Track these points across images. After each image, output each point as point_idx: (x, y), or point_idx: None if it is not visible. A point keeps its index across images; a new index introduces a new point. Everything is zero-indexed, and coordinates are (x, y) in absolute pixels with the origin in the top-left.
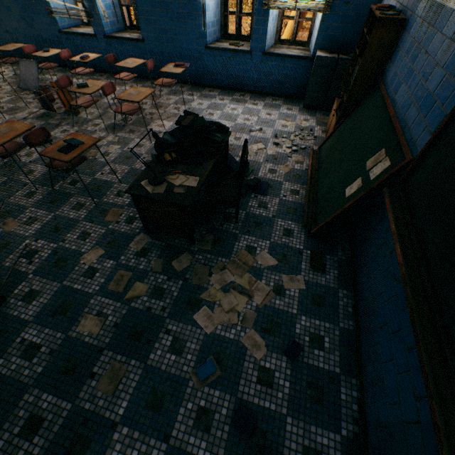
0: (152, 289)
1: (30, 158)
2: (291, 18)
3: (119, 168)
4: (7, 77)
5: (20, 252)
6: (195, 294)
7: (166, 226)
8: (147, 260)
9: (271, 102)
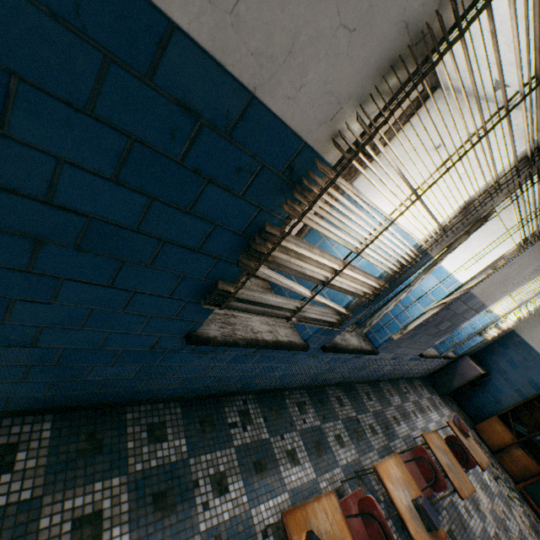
0: None
1: None
2: None
3: None
4: None
5: None
6: None
7: None
8: None
9: (424, 393)
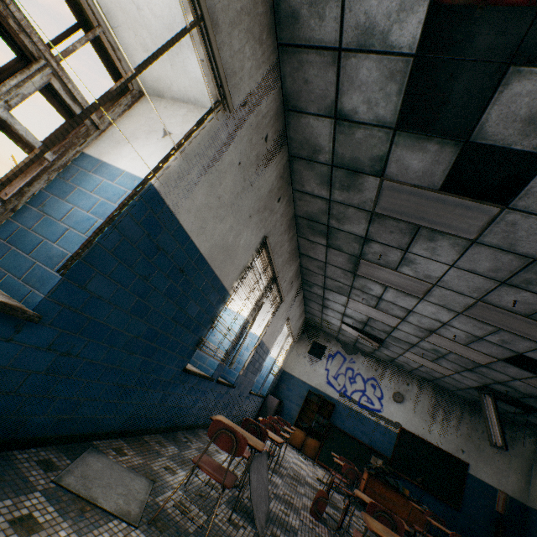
0: None
1: None
2: None
3: None
4: None
5: None
6: None
7: None
8: None
9: None
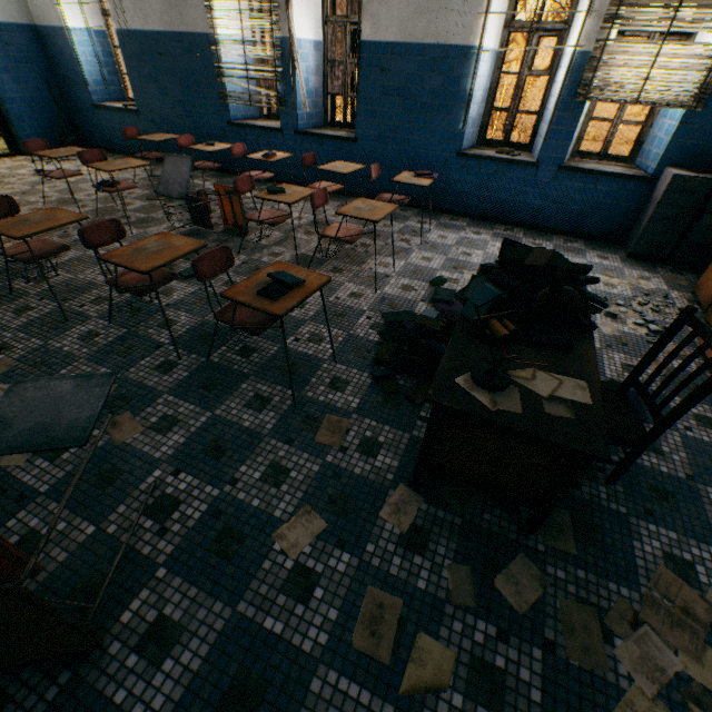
0: (466, 666)
1: (168, 298)
2: (607, 119)
3: (327, 333)
4: (138, 178)
5: (143, 501)
6: (591, 706)
7: (481, 483)
8: (430, 564)
9: (563, 243)
